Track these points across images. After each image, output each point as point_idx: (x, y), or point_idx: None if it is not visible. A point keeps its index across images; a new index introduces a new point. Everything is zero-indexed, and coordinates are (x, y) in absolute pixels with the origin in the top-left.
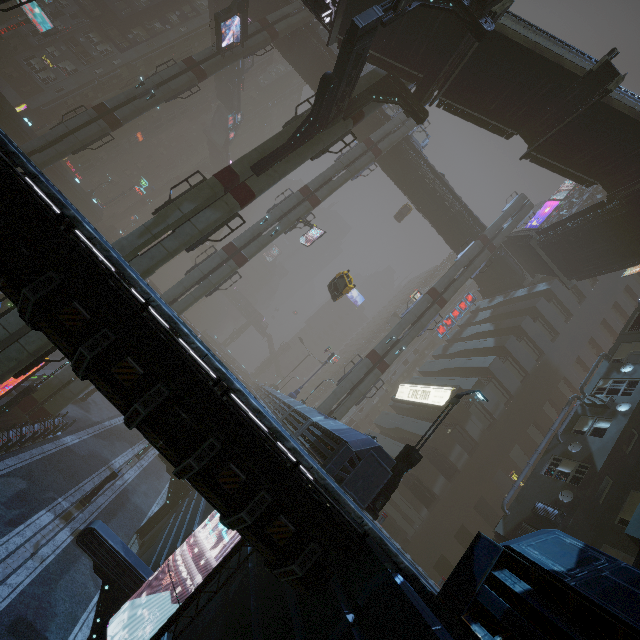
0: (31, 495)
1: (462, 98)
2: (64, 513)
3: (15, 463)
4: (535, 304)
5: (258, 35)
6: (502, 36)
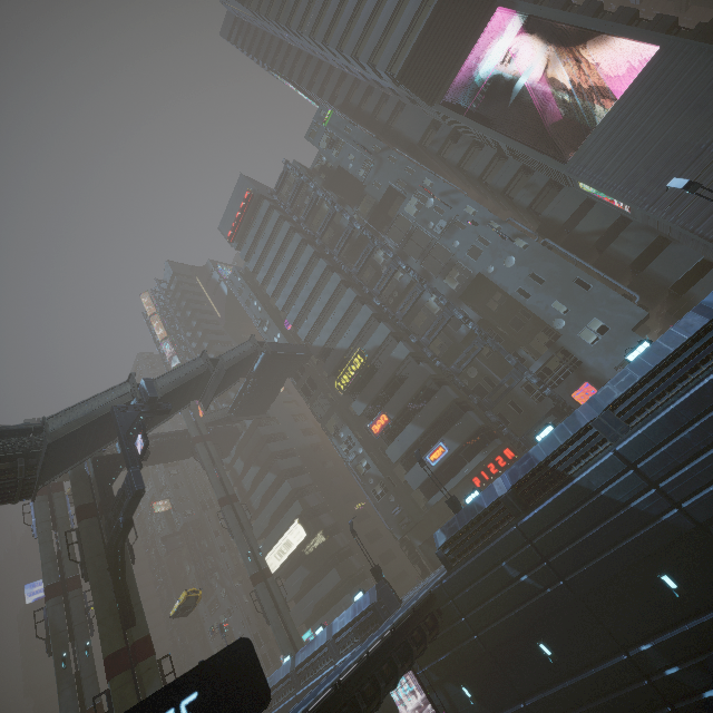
0: None
1: (154, 424)
2: None
3: None
4: (261, 434)
5: None
6: (164, 395)
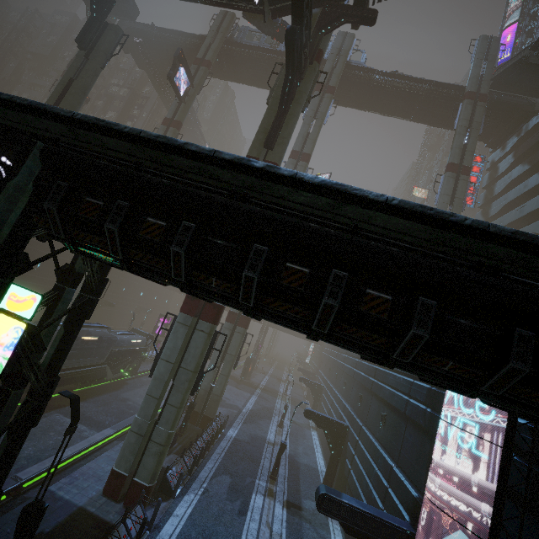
0: (238, 485)
1: None
2: (267, 491)
3: (213, 465)
4: None
5: (198, 72)
6: None
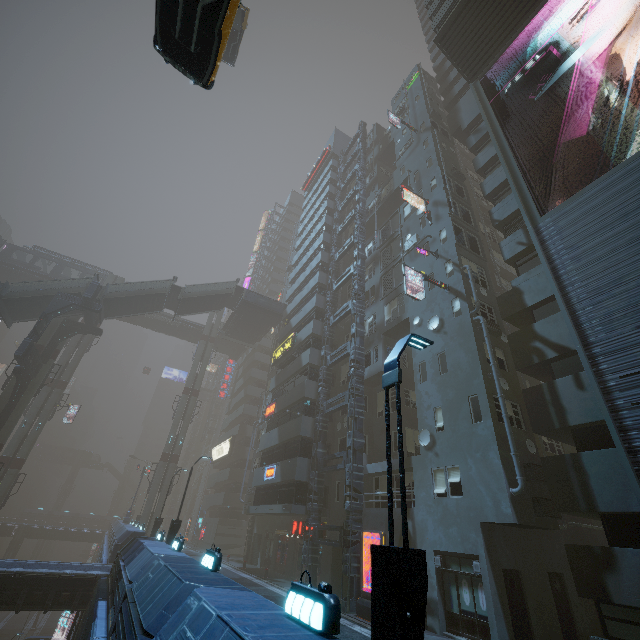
0: None
1: (117, 314)
2: None
3: None
4: (254, 358)
5: None
6: (113, 298)
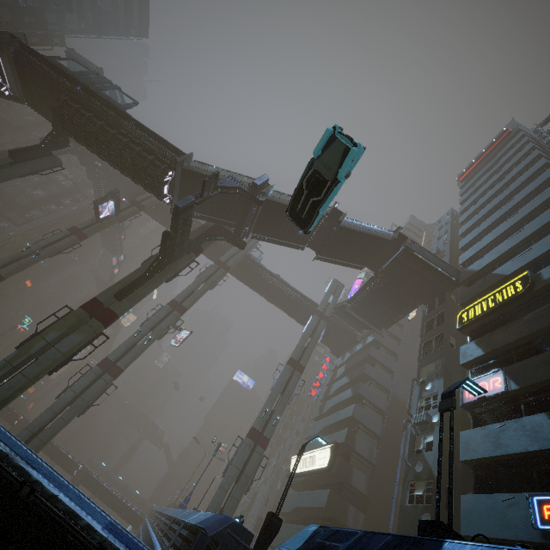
0: None
1: (265, 232)
2: None
3: None
4: (369, 353)
5: (129, 209)
6: (274, 201)
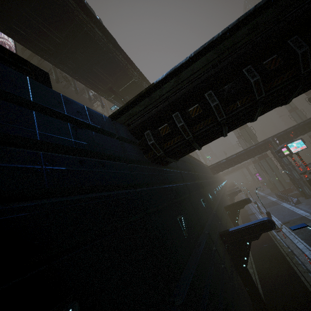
0: None
1: None
2: None
3: None
4: None
5: None
6: None
